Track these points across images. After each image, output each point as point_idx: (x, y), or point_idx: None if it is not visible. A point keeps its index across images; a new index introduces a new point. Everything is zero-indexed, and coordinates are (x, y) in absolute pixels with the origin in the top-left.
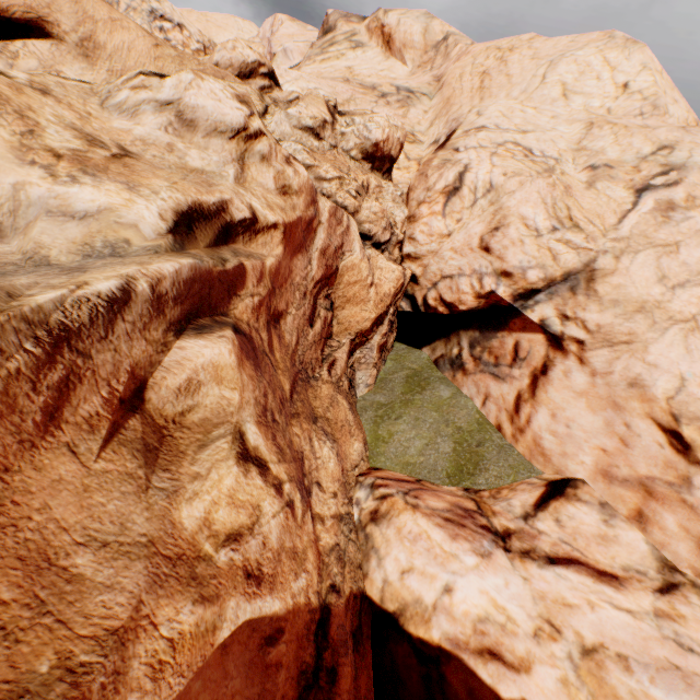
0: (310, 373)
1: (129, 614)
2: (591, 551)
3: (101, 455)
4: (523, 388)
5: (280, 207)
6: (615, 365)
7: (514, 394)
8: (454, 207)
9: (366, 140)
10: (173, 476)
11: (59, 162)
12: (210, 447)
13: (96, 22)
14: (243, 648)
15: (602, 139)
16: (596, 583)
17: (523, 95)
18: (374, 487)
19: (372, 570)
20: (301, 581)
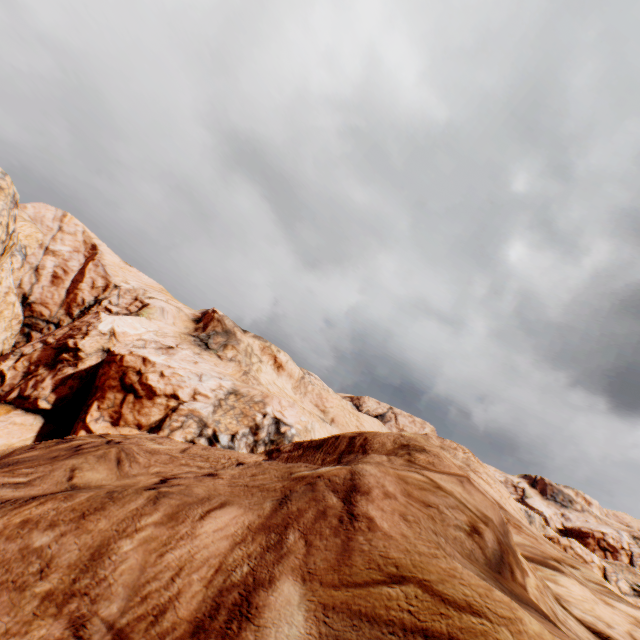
0: None
1: None
2: None
3: None
4: None
5: None
6: None
7: None
8: None
9: None
10: None
11: None
12: None
13: None
14: None
15: None
16: None
17: None
18: None
19: None
20: None
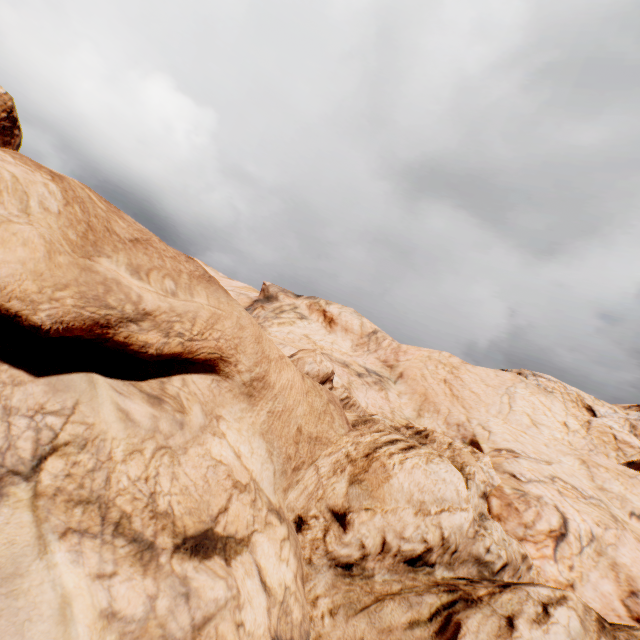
0: None
1: None
2: None
3: None
4: None
5: None
6: None
7: None
8: (563, 551)
9: (492, 486)
10: None
11: None
12: None
13: (270, 360)
14: None
15: (610, 481)
16: None
17: (500, 414)
18: None
19: None
20: None
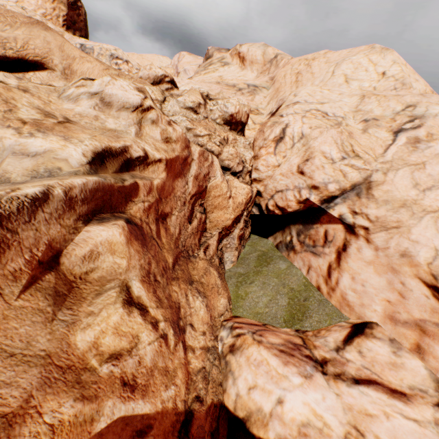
0: (190, 253)
1: (19, 404)
2: (385, 375)
3: (21, 296)
4: (332, 261)
5: (164, 149)
6: (390, 243)
7: (326, 264)
8: (281, 149)
9: (225, 113)
10: (73, 312)
11: (25, 126)
12: (104, 295)
13: (73, 59)
14: (117, 437)
15: (370, 104)
16: (390, 398)
17: (321, 83)
18: (232, 328)
19: (229, 387)
20: (170, 391)
